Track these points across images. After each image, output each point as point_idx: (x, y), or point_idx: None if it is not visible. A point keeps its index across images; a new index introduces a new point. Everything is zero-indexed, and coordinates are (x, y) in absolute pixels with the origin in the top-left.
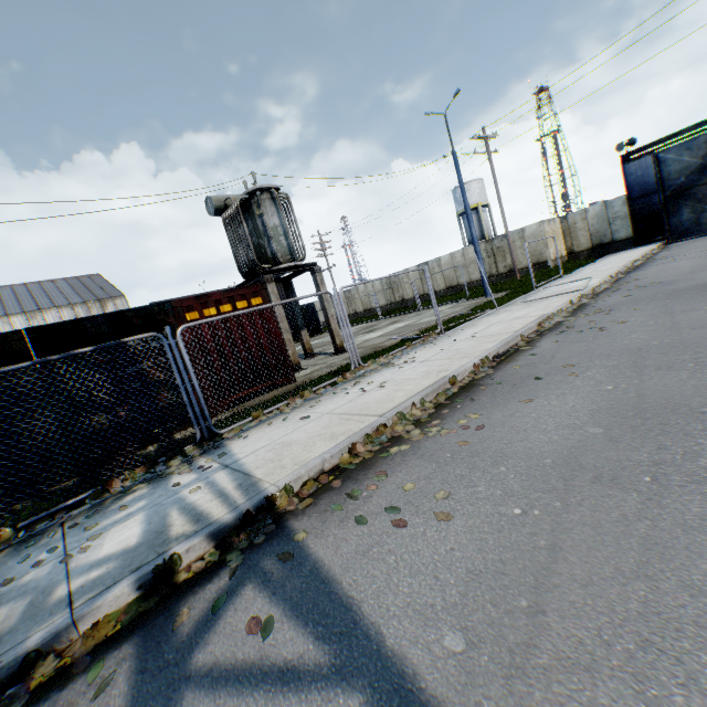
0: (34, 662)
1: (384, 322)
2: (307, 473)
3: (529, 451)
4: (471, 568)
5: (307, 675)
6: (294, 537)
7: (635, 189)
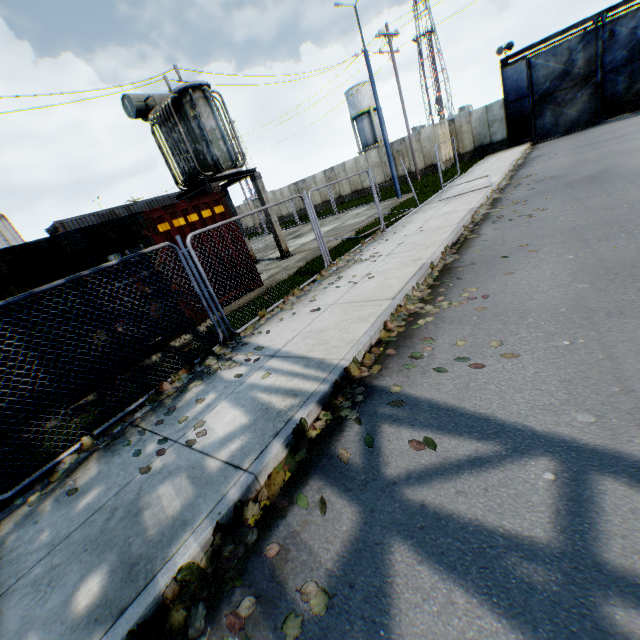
0: (241, 509)
1: (305, 227)
2: (363, 348)
3: (542, 306)
4: (560, 380)
5: (493, 459)
6: (391, 391)
7: (511, 94)
